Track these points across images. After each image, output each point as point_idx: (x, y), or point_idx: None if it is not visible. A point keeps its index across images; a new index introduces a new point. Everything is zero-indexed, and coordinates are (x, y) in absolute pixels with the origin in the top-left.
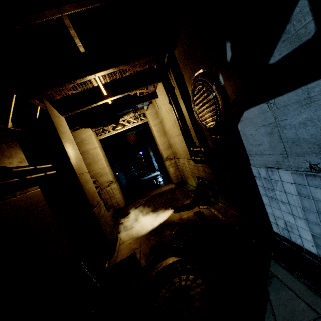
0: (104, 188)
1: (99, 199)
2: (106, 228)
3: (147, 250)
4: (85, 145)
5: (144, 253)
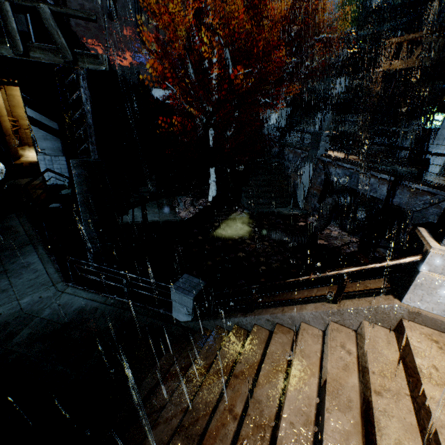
0: (24, 129)
1: (12, 134)
2: (12, 149)
3: (31, 165)
4: (12, 90)
5: (28, 165)
